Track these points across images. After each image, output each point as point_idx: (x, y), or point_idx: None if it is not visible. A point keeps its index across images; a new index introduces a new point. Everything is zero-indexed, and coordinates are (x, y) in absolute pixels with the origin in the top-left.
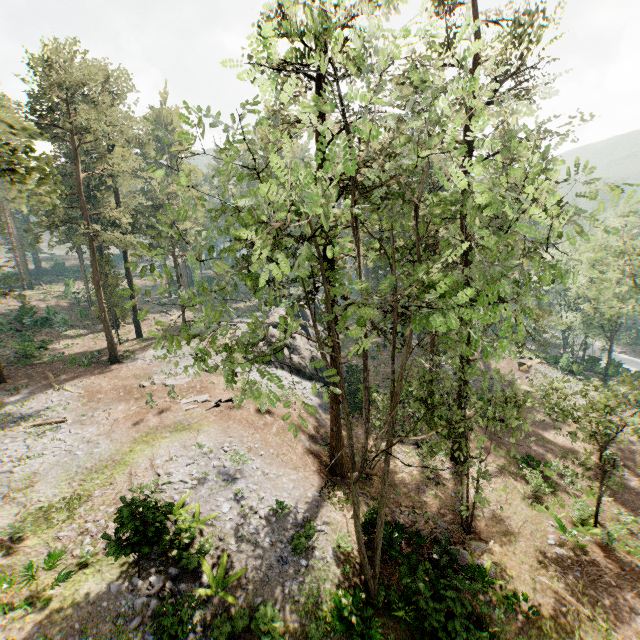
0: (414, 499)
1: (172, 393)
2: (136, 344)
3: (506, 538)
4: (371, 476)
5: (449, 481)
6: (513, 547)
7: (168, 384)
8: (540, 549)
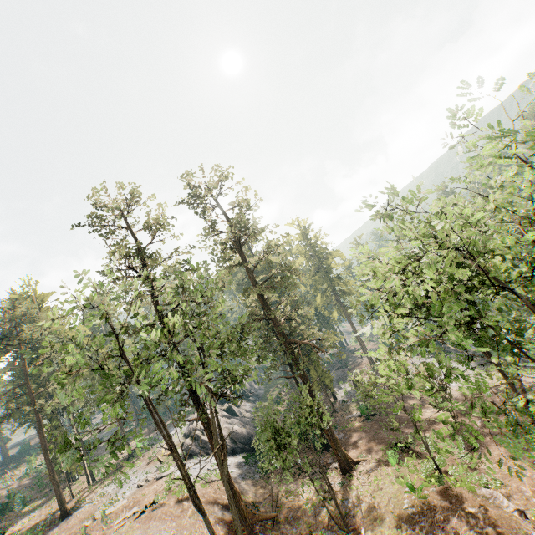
0: (312, 523)
1: (109, 520)
2: (87, 490)
3: (376, 520)
4: (279, 519)
5: (339, 492)
6: (380, 525)
7: (100, 510)
8: (398, 516)
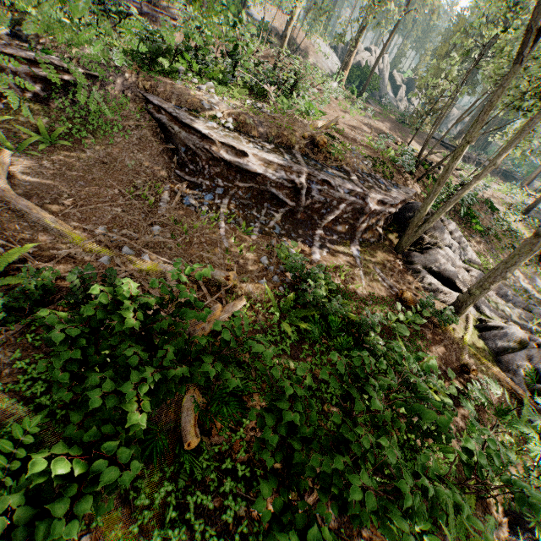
0: None
1: None
2: None
3: None
4: None
5: None
6: None
7: None
8: None
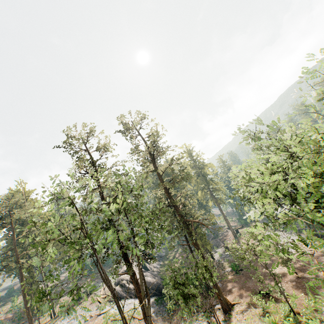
0: None
1: None
2: (50, 322)
3: None
4: None
5: None
6: None
7: None
8: None
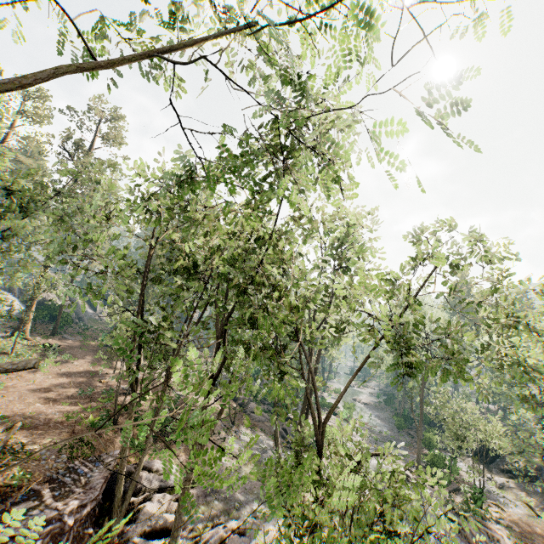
0: None
1: None
2: None
3: None
4: None
5: None
6: None
7: None
8: None
